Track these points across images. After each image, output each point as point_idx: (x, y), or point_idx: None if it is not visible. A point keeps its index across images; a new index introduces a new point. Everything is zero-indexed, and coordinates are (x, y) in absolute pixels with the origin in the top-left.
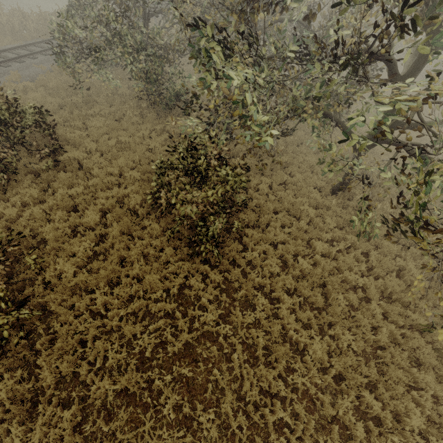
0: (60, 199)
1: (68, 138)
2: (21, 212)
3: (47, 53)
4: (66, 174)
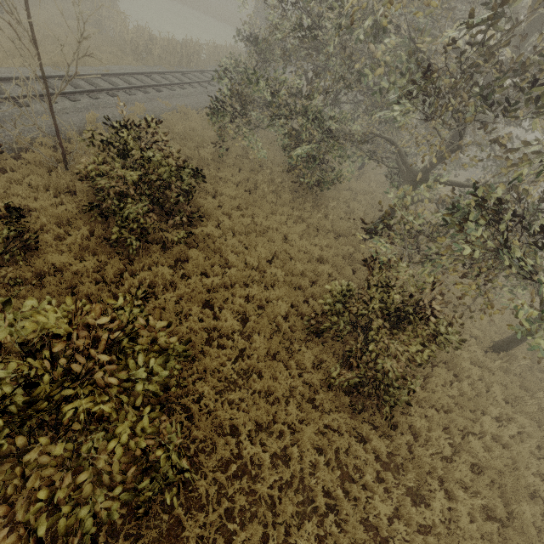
0: (192, 286)
1: (199, 204)
2: (146, 293)
3: (172, 88)
4: (203, 256)
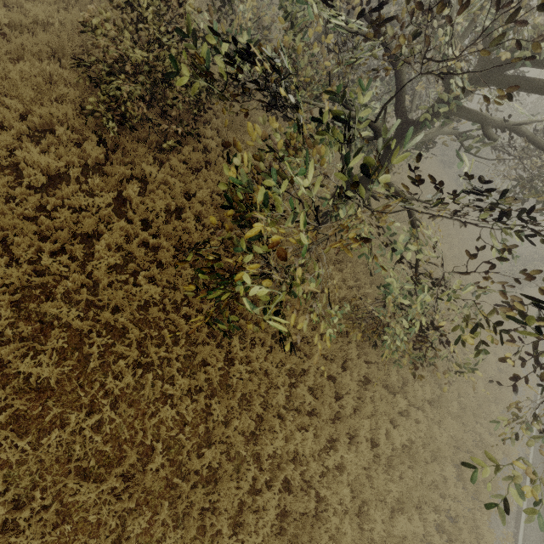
0: None
1: None
2: None
3: None
4: None
